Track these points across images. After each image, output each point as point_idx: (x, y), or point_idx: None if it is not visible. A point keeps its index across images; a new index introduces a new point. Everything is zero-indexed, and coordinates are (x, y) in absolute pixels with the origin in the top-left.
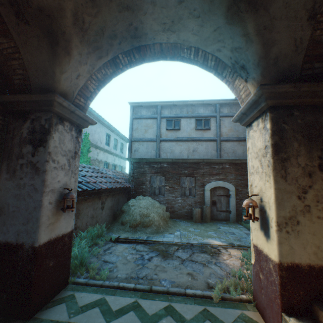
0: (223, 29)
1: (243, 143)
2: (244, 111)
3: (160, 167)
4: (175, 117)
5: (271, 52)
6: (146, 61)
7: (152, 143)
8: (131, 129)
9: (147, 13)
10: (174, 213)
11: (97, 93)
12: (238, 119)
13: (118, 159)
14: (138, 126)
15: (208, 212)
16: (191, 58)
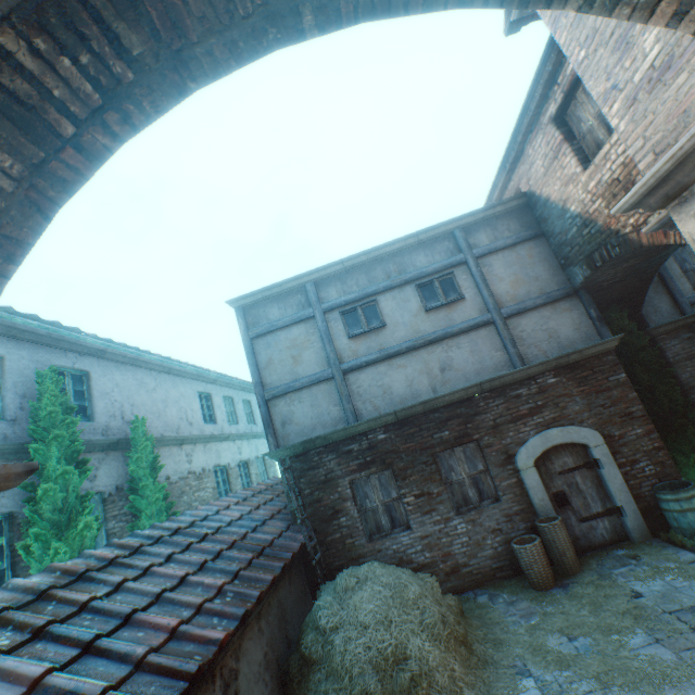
0: None
1: (564, 305)
2: None
3: (368, 446)
4: (360, 298)
5: None
6: (201, 72)
7: (324, 385)
8: (255, 368)
9: None
10: (460, 572)
11: None
12: None
13: (249, 442)
14: (270, 354)
15: (563, 540)
16: None
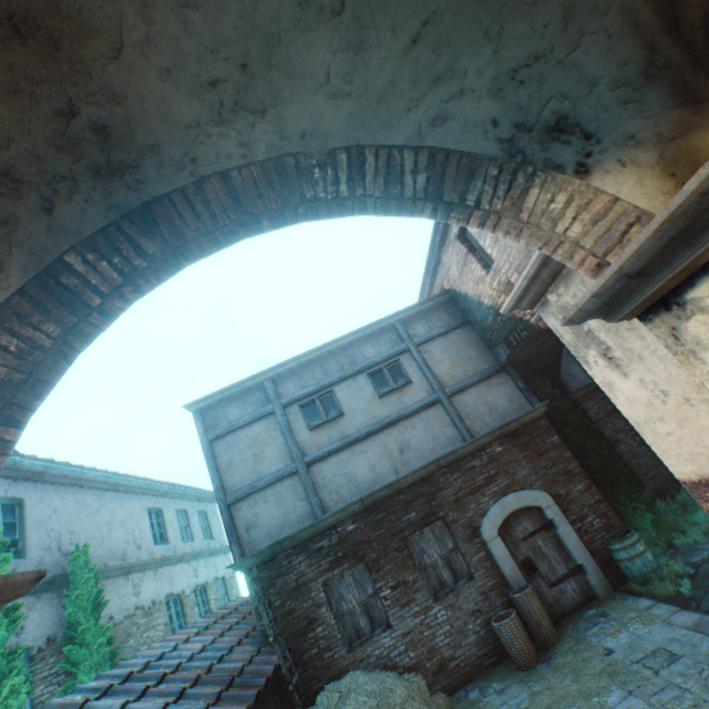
0: (449, 15)
1: (496, 380)
2: (637, 263)
3: (338, 540)
4: (317, 390)
5: (685, 5)
6: (192, 256)
7: (288, 481)
8: (215, 471)
9: (126, 45)
10: (448, 668)
11: (8, 438)
12: (599, 306)
13: (207, 561)
14: (231, 455)
15: (537, 608)
16: (342, 193)
